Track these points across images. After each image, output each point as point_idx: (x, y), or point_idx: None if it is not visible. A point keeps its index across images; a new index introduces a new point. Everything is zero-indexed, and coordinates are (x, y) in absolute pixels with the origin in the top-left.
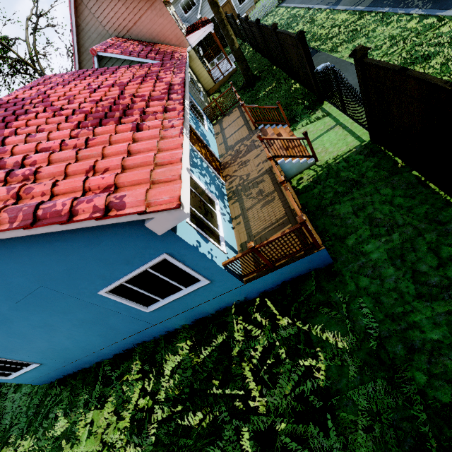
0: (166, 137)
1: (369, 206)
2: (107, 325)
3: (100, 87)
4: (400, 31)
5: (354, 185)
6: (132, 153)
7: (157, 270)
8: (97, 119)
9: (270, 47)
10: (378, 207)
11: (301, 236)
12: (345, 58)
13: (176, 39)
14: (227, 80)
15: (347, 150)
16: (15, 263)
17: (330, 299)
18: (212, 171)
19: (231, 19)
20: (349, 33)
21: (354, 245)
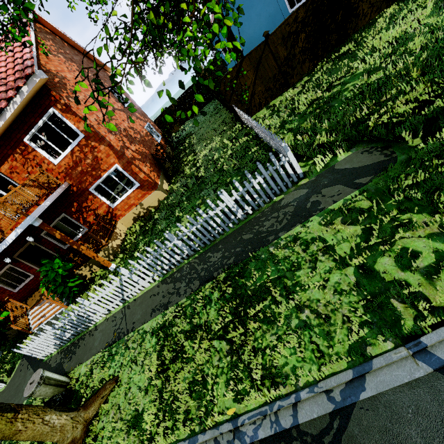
0: None
1: None
2: (274, 21)
3: None
4: None
5: None
6: None
7: None
8: None
9: None
10: None
11: None
12: None
13: None
14: None
15: None
16: None
17: None
18: None
19: None
20: None
21: None
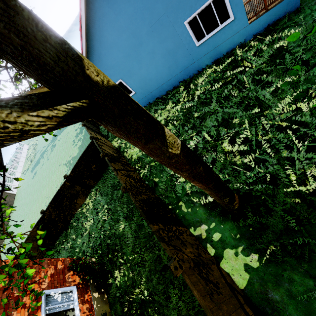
0: None
1: None
2: (175, 57)
3: None
4: None
5: None
6: None
7: (214, 4)
8: None
9: None
10: None
11: None
12: None
13: None
14: None
15: None
16: None
17: (295, 20)
18: None
19: None
20: None
21: None
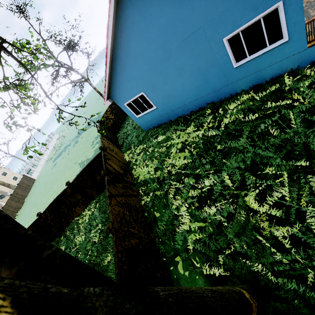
0: None
1: None
2: (206, 77)
3: None
4: None
5: None
6: None
7: (265, 21)
8: None
9: None
10: None
11: None
12: None
13: None
14: None
15: None
16: (204, 1)
17: None
18: None
19: None
20: None
21: None
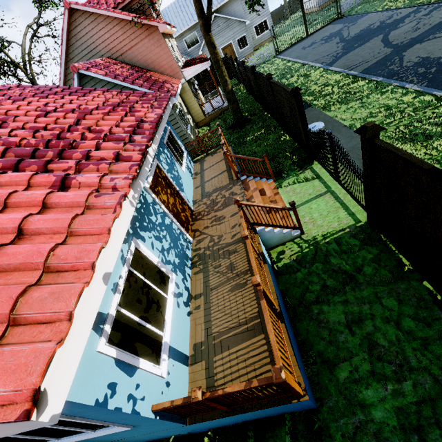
0: (95, 206)
1: (368, 321)
2: None
3: (57, 110)
4: (396, 102)
5: (348, 281)
6: (25, 233)
7: None
8: (14, 159)
9: (263, 94)
10: (380, 327)
11: (275, 386)
12: (338, 118)
13: (171, 70)
14: (218, 116)
15: (339, 227)
16: None
17: None
18: (178, 228)
19: (229, 60)
20: (343, 94)
21: (348, 383)
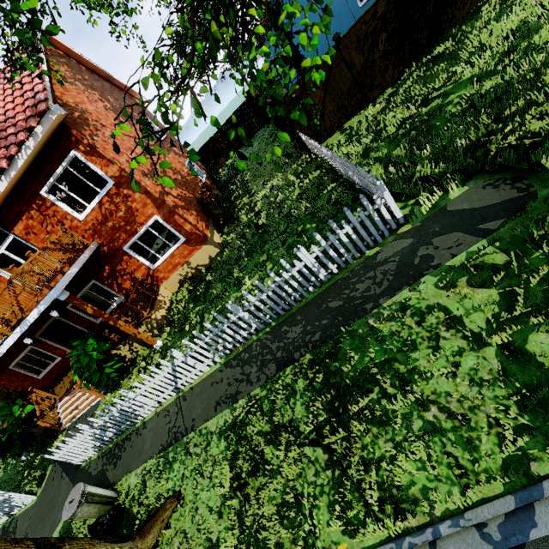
0: None
1: None
2: (340, 19)
3: None
4: None
5: None
6: None
7: None
8: None
9: None
10: None
11: None
12: None
13: None
14: None
15: None
16: None
17: None
18: None
19: None
20: None
21: None
